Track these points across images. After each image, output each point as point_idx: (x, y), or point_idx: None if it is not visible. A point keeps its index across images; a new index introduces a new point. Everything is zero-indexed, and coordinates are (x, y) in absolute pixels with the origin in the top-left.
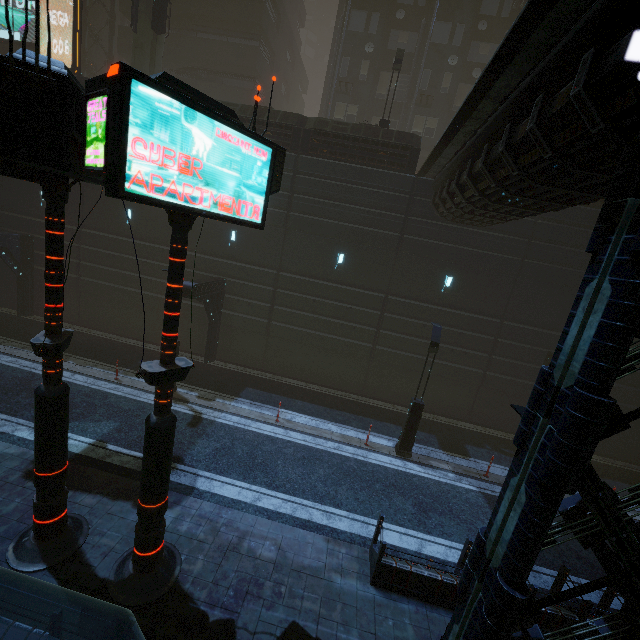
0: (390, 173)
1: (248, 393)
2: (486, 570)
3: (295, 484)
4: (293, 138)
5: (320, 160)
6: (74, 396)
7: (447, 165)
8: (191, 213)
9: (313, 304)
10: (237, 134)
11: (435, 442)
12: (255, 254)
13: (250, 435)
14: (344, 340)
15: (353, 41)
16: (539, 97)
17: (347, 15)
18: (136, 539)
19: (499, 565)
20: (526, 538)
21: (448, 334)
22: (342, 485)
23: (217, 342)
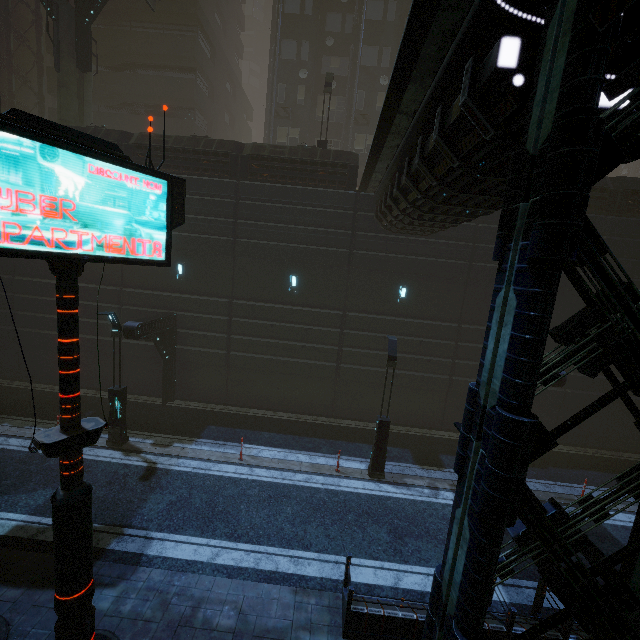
0: (332, 191)
1: (210, 432)
2: (445, 616)
3: (259, 530)
4: (231, 165)
5: (260, 184)
6: (6, 465)
7: (382, 179)
8: (68, 259)
9: (271, 329)
10: (118, 169)
11: (409, 457)
12: (205, 284)
13: (210, 480)
14: (307, 362)
15: (287, 68)
16: (438, 109)
17: (278, 45)
18: (56, 639)
19: (454, 612)
20: (474, 580)
21: (410, 344)
22: (311, 522)
23: (174, 380)
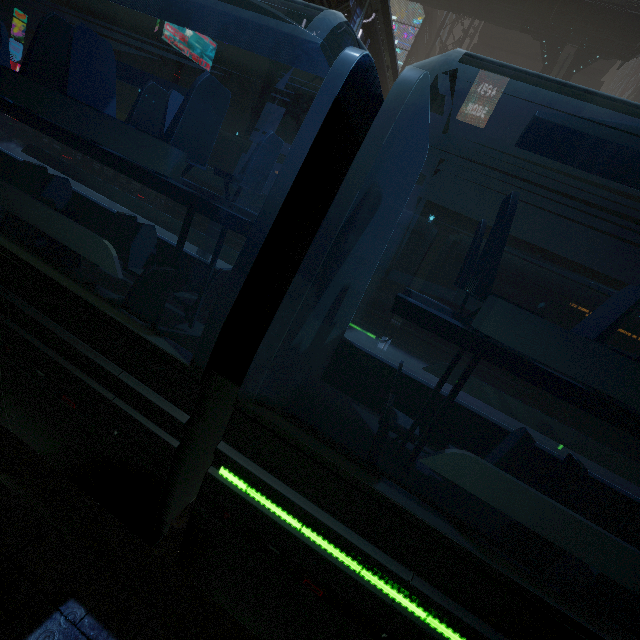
0: None
1: None
2: None
3: None
4: None
5: None
6: None
7: None
8: None
9: None
10: None
11: None
12: None
13: None
14: None
15: None
16: None
17: None
18: None
19: None
20: None
21: None
22: None
23: None
